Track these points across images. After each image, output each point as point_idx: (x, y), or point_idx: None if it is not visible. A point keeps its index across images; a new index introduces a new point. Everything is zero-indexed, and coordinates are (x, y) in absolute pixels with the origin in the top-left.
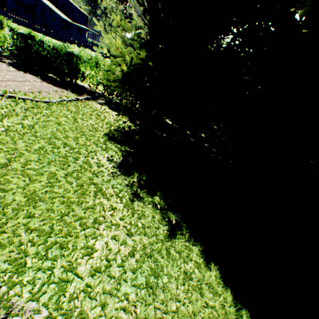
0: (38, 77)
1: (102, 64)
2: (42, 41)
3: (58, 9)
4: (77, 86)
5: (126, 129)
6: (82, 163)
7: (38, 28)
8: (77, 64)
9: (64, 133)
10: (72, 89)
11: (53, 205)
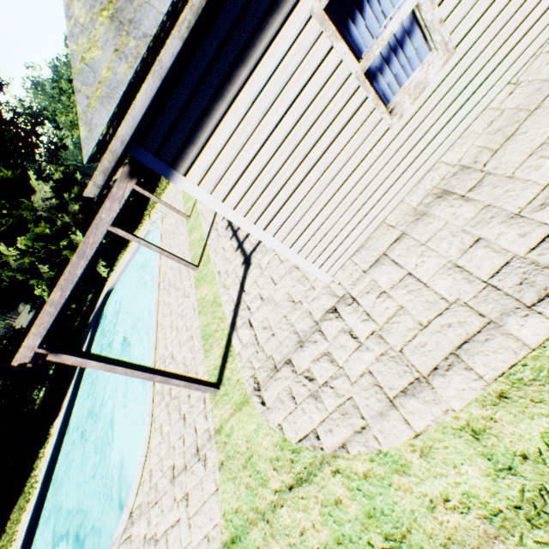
0: None
1: None
2: None
3: None
4: None
5: None
6: None
7: None
8: None
9: None
10: None
11: None
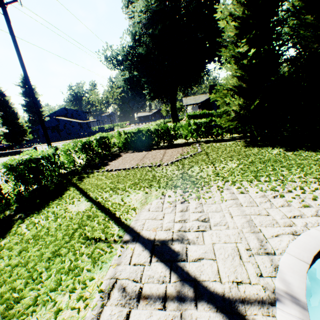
0: (159, 149)
1: (192, 122)
2: (149, 130)
3: (70, 119)
4: (175, 144)
5: (249, 143)
6: (278, 154)
7: (69, 137)
8: (176, 131)
9: (242, 153)
10: (181, 146)
11: (307, 161)
